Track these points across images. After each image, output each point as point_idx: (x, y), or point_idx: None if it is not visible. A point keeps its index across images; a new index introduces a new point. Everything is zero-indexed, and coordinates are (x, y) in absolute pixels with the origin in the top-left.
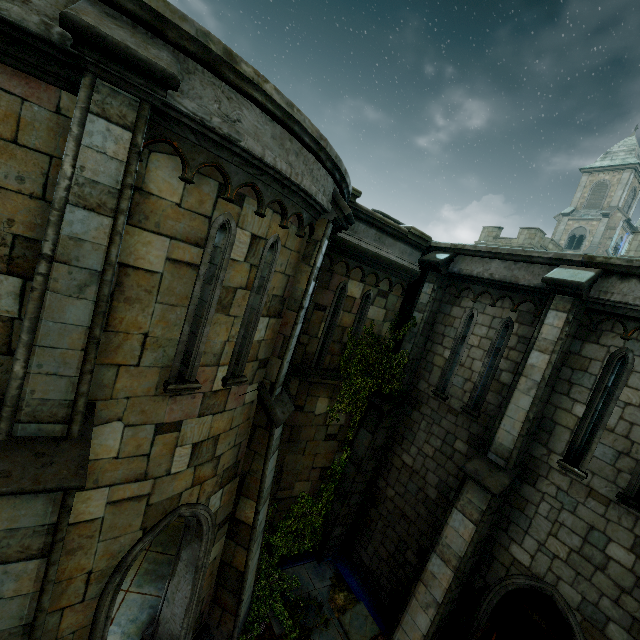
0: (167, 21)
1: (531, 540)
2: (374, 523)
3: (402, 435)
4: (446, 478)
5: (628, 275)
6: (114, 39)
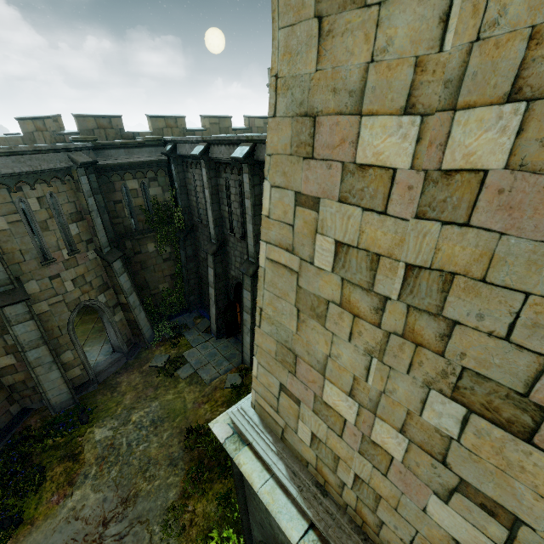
0: None
1: (233, 266)
2: (204, 288)
3: (198, 246)
4: None
5: (214, 144)
6: None
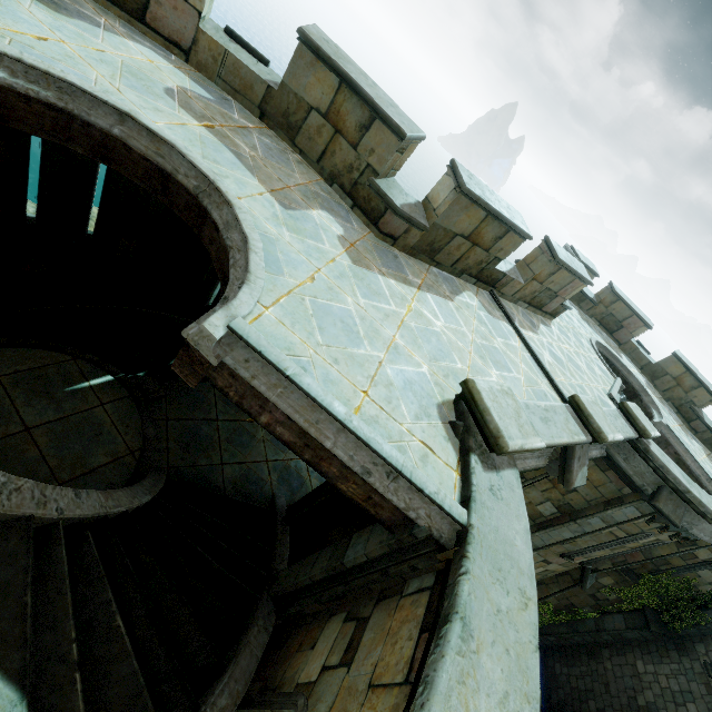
0: (694, 503)
1: None
2: (580, 663)
3: (650, 651)
4: (660, 707)
5: None
6: (665, 513)
